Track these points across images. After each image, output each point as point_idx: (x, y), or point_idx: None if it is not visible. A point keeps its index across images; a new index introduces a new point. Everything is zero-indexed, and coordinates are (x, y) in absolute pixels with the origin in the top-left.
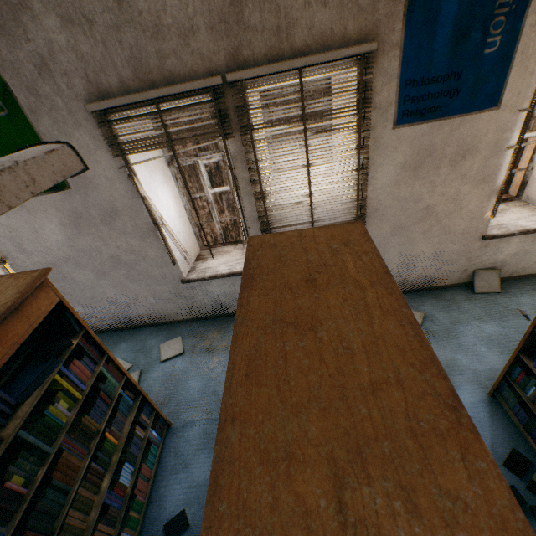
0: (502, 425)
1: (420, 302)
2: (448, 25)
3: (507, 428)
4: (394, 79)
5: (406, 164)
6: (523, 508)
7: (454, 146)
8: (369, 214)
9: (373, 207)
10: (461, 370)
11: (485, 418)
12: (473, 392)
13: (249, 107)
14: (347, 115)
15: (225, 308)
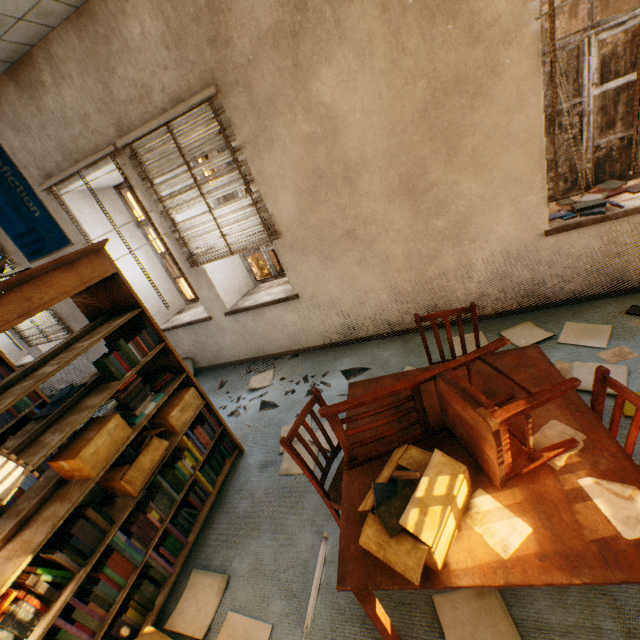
0: None
1: None
2: (7, 206)
3: None
4: (8, 237)
5: None
6: None
7: None
8: (68, 319)
9: (66, 313)
10: None
11: None
12: None
13: None
14: None
15: (43, 391)
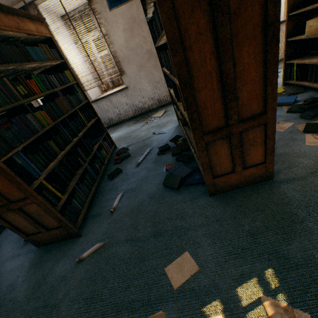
0: (178, 131)
1: (169, 107)
2: None
3: (179, 131)
4: None
5: (126, 29)
6: (169, 150)
7: (143, 14)
8: (122, 61)
9: (122, 57)
10: (172, 121)
11: (172, 131)
12: (173, 125)
13: (43, 15)
14: (86, 9)
15: None
